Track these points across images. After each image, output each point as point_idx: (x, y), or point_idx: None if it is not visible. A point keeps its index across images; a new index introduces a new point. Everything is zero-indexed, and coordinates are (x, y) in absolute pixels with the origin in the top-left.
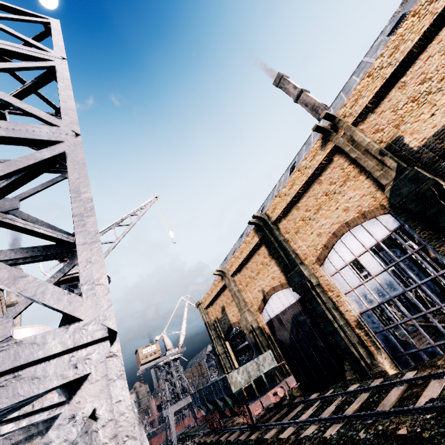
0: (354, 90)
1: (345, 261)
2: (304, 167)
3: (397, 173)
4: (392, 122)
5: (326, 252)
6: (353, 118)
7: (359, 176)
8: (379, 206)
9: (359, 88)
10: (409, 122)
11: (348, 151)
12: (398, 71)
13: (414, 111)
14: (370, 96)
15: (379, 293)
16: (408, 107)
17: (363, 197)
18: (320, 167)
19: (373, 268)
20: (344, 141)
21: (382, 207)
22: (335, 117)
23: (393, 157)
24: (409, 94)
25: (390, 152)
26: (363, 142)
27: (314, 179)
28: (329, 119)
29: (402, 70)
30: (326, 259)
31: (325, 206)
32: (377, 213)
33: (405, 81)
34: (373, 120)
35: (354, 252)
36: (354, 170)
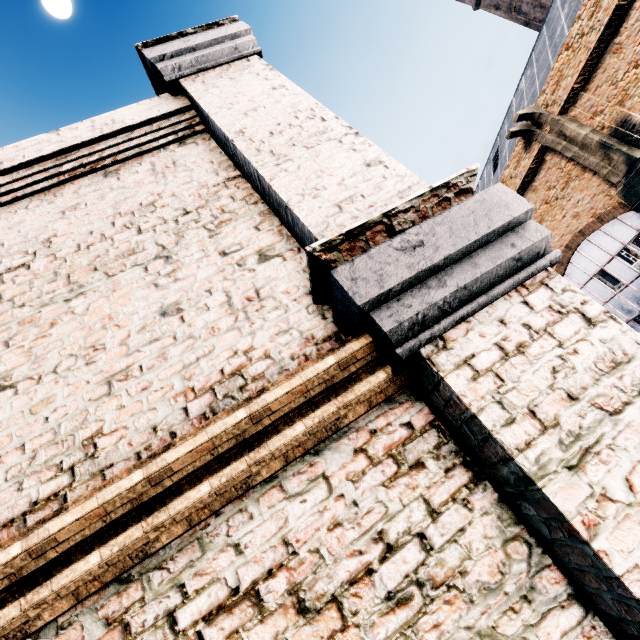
0: (551, 70)
1: (588, 274)
2: (509, 178)
3: (628, 167)
4: (613, 98)
5: (562, 269)
6: (558, 107)
7: (584, 175)
8: (616, 205)
9: (558, 67)
10: (635, 95)
11: (560, 151)
12: (605, 34)
13: (639, 80)
14: (574, 77)
15: (638, 302)
16: (631, 76)
17: (595, 198)
18: (530, 173)
19: (624, 276)
20: (553, 139)
21: (620, 206)
22: (533, 113)
23: (621, 148)
24: (629, 59)
25: (617, 139)
26: (578, 136)
27: (526, 187)
28: (525, 119)
29: (613, 30)
30: (564, 276)
31: (547, 216)
32: (616, 214)
33: (620, 42)
34: (587, 102)
35: (598, 262)
36: (575, 167)
